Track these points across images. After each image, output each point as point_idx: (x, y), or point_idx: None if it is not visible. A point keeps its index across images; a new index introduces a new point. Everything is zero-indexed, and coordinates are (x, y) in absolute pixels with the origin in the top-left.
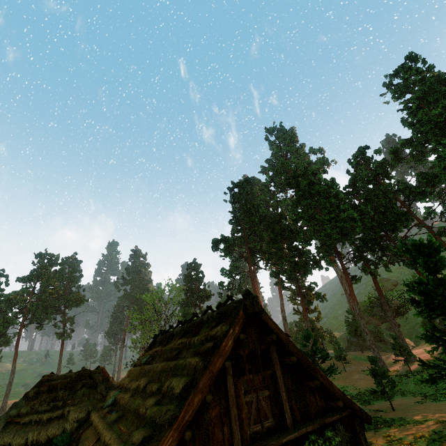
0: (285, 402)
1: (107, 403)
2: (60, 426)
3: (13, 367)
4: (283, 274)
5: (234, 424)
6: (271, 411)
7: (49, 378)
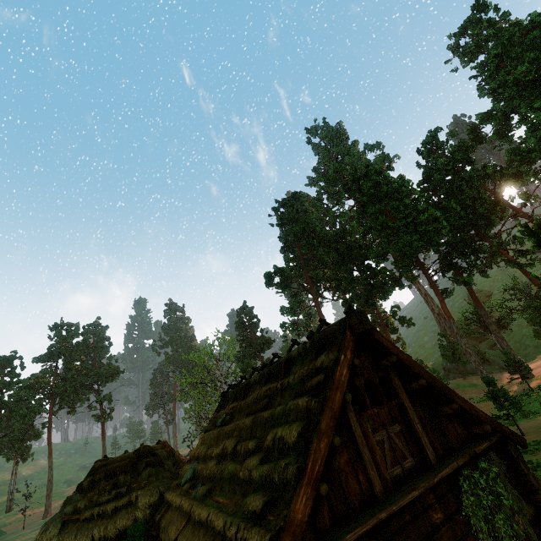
0: (422, 435)
1: (185, 478)
2: (129, 515)
3: (50, 463)
4: (357, 302)
5: (370, 469)
6: (407, 449)
7: (103, 462)
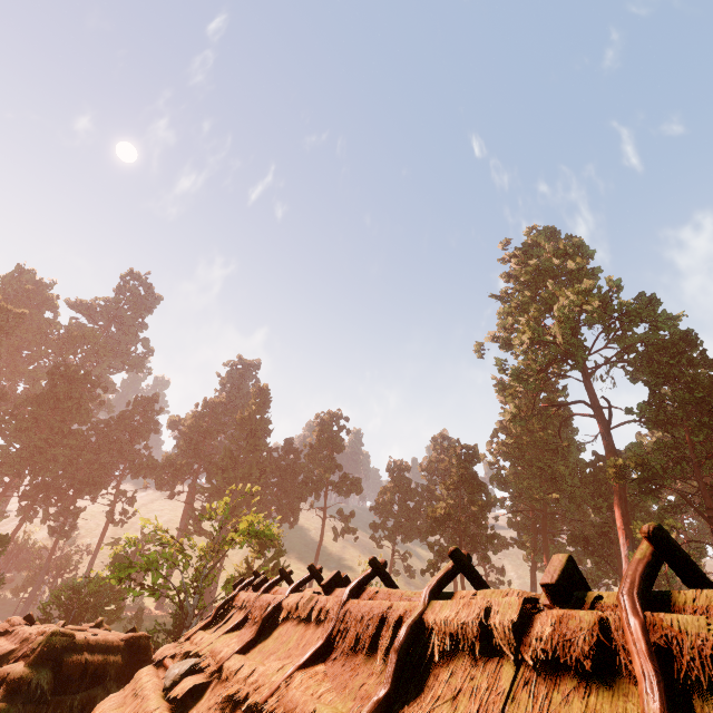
0: None
1: None
2: None
3: None
4: None
5: None
6: None
7: None
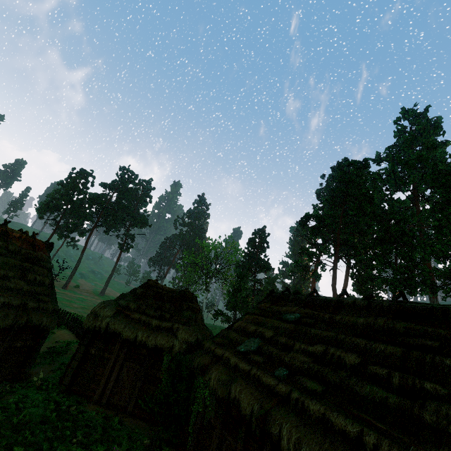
0: None
1: (248, 347)
2: (169, 339)
3: (81, 256)
4: (382, 282)
5: None
6: None
7: (155, 284)
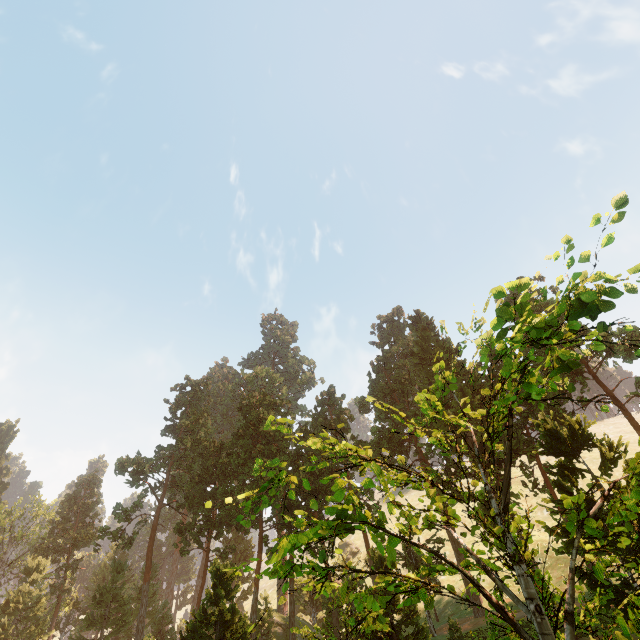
0: None
1: None
2: None
3: None
4: (190, 532)
5: None
6: None
7: None
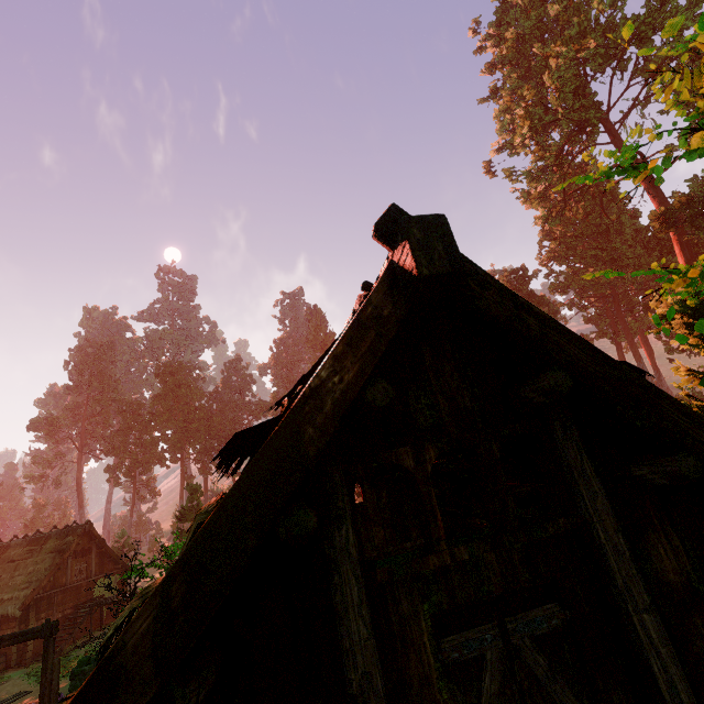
0: (94, 567)
1: None
2: None
3: None
4: (120, 471)
5: (69, 576)
6: (86, 572)
7: None
